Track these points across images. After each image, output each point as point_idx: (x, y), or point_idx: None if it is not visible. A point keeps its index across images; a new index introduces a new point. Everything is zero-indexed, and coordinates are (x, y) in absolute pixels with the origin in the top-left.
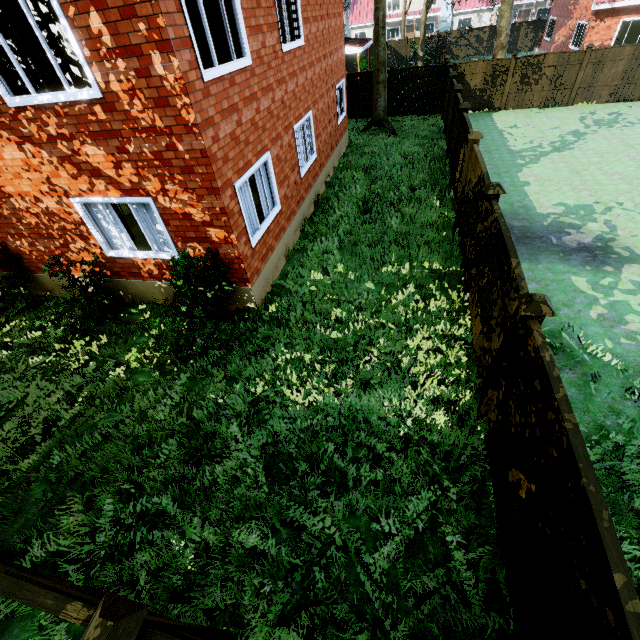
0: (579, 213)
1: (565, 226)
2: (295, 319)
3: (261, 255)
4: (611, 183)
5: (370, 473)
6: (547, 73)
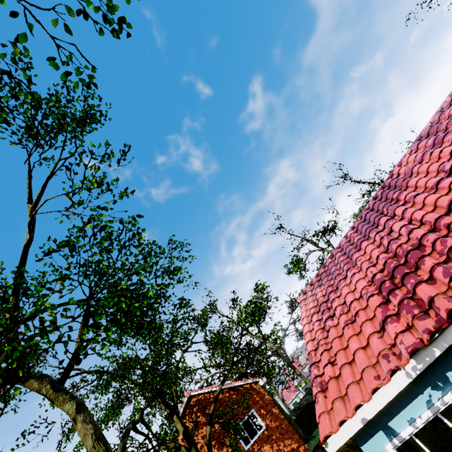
0: None
1: None
2: None
3: None
4: None
5: None
6: None
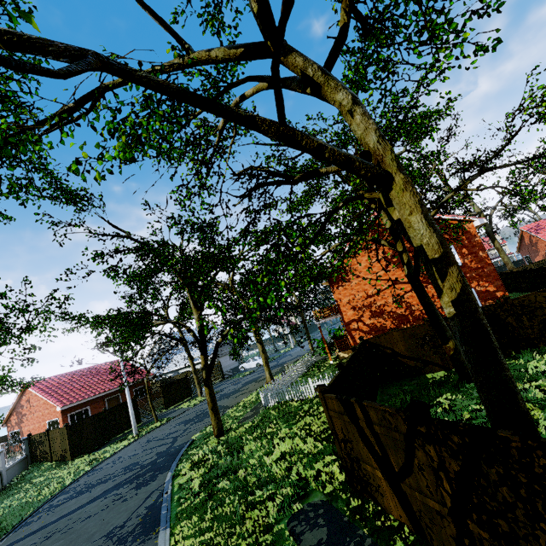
0: None
1: None
2: None
3: None
4: None
5: None
6: None
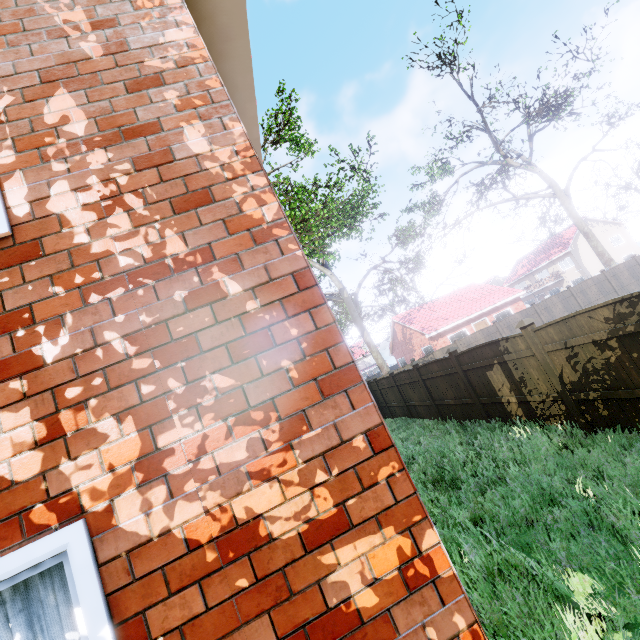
0: None
1: None
2: None
3: None
4: None
5: None
6: None
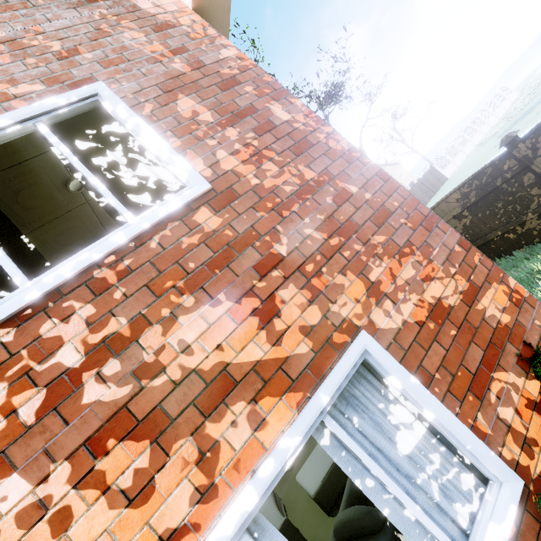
0: None
1: None
2: None
3: None
4: None
5: None
6: None
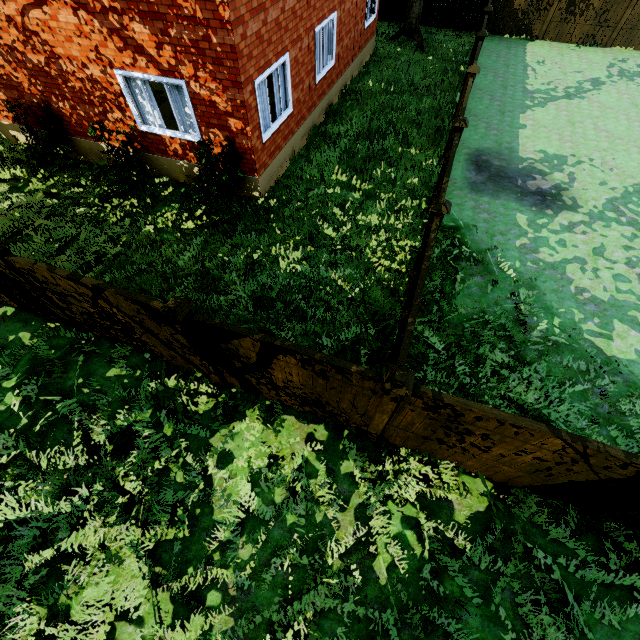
0: (553, 162)
1: (535, 172)
2: (290, 211)
3: (270, 151)
4: (596, 139)
5: (323, 315)
6: (595, 4)
